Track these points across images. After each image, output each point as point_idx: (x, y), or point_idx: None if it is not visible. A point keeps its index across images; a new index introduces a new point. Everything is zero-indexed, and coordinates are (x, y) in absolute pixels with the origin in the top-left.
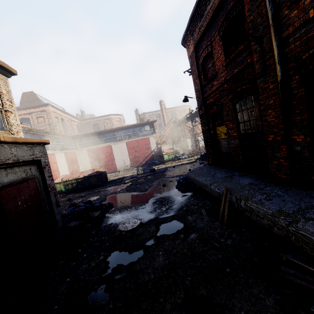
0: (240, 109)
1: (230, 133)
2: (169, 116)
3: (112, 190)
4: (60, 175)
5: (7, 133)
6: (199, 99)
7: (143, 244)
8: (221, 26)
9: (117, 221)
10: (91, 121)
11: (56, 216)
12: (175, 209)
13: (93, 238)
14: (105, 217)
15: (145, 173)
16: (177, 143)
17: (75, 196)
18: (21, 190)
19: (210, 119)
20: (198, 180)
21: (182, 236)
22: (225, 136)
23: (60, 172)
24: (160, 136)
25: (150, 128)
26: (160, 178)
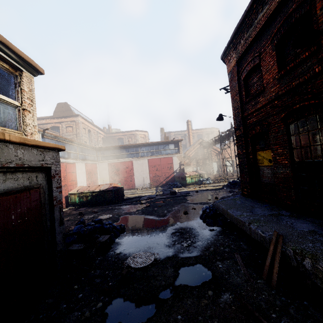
0: (296, 131)
1: (278, 160)
2: (195, 137)
3: (126, 209)
4: (77, 186)
5: (19, 133)
6: (238, 118)
7: (156, 295)
8: (275, 34)
9: (127, 251)
10: (116, 135)
11: (57, 236)
12: (199, 248)
13: (96, 270)
14: (114, 243)
15: (164, 195)
16: (202, 166)
17: (88, 210)
18: (19, 201)
19: (250, 141)
20: (231, 214)
21: (211, 294)
22: (270, 163)
23: (78, 182)
24: (184, 157)
25: (174, 147)
26: (181, 203)
